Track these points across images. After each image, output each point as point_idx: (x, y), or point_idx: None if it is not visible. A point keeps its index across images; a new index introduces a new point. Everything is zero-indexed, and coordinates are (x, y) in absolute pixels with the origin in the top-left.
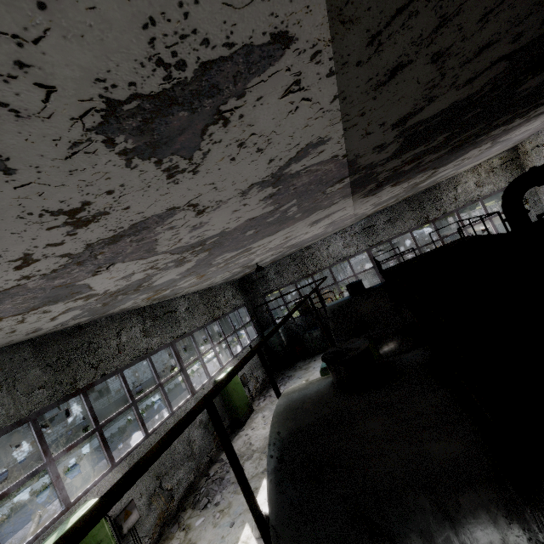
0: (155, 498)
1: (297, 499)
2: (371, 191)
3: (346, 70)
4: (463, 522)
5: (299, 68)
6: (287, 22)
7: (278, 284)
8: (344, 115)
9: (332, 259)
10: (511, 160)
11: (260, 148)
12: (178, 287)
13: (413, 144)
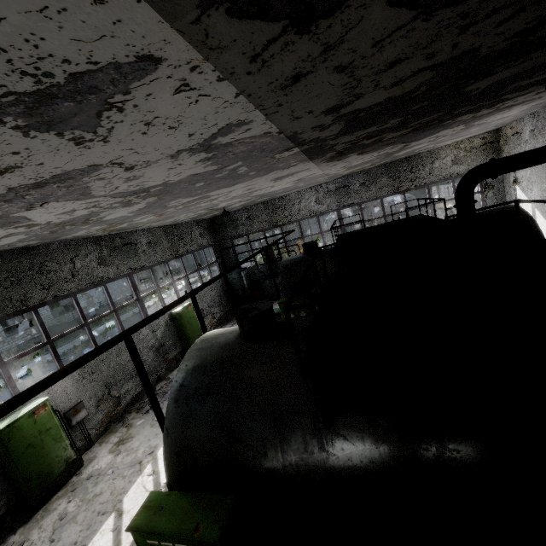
0: (103, 402)
1: (187, 412)
2: (333, 158)
3: (238, 77)
4: (286, 435)
5: (182, 76)
6: (148, 49)
7: (247, 230)
8: (258, 105)
9: (303, 214)
10: (491, 142)
11: (172, 126)
12: (136, 222)
13: (361, 126)
